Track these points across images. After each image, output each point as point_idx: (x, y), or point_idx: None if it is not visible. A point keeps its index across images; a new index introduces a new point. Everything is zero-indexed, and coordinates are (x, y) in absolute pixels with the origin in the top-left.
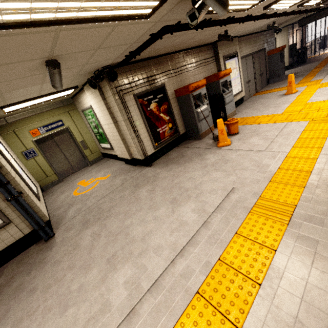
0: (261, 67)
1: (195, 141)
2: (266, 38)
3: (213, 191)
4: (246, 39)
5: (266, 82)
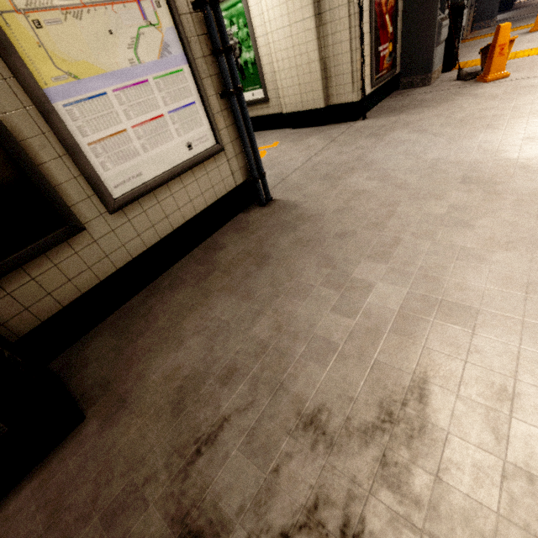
0: None
1: (419, 88)
2: None
3: None
4: None
5: (470, 27)
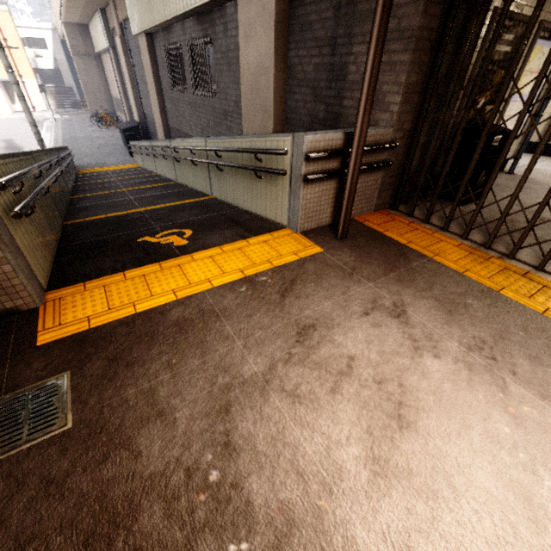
0: None
1: None
2: None
3: None
4: None
5: None
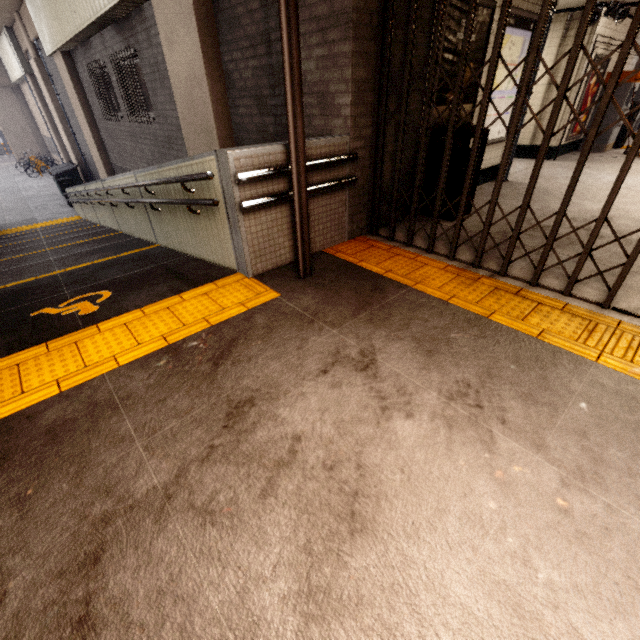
0: None
1: (593, 153)
2: None
3: None
4: None
5: (638, 124)
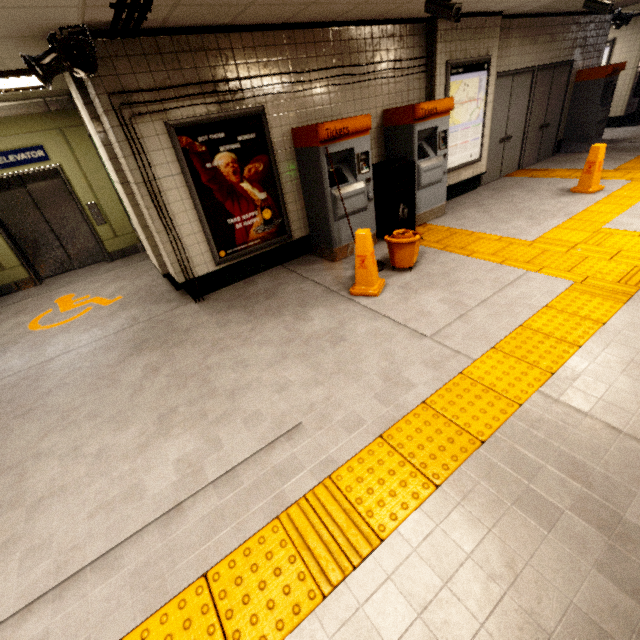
0: (550, 110)
1: (323, 262)
2: (586, 34)
3: (256, 419)
4: (528, 26)
5: (552, 149)
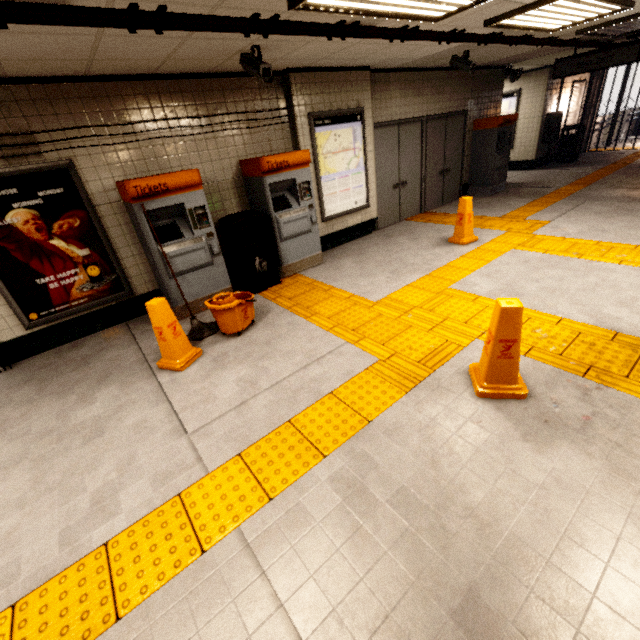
0: (448, 156)
1: None
2: (477, 86)
3: None
4: (408, 79)
5: (457, 192)
